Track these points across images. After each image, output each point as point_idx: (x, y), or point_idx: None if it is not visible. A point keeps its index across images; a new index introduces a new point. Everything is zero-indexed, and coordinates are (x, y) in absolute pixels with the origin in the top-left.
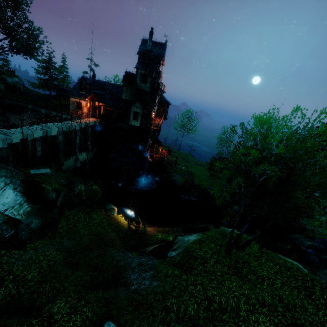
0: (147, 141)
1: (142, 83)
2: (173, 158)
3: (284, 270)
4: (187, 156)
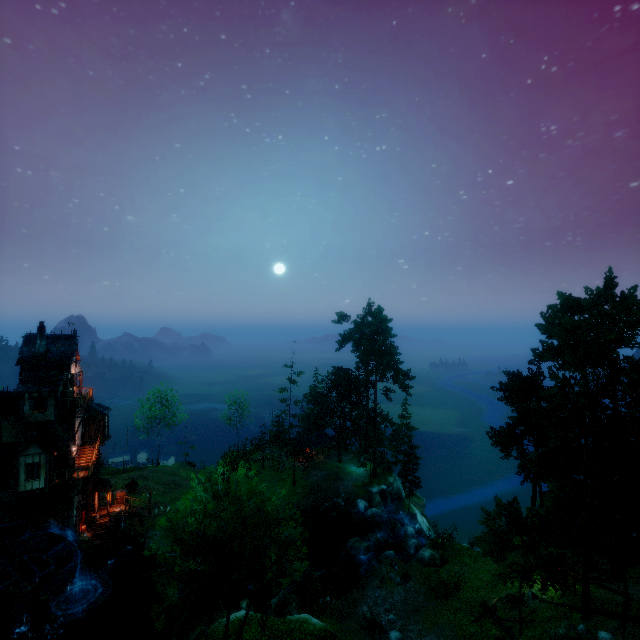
0: (71, 504)
1: (36, 413)
2: (144, 495)
3: (285, 639)
4: (175, 473)
